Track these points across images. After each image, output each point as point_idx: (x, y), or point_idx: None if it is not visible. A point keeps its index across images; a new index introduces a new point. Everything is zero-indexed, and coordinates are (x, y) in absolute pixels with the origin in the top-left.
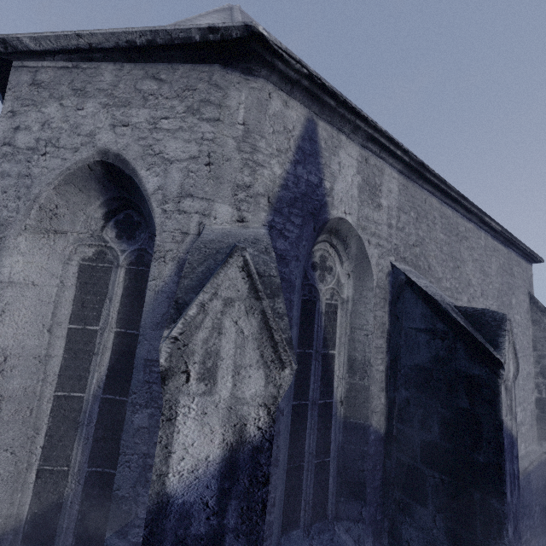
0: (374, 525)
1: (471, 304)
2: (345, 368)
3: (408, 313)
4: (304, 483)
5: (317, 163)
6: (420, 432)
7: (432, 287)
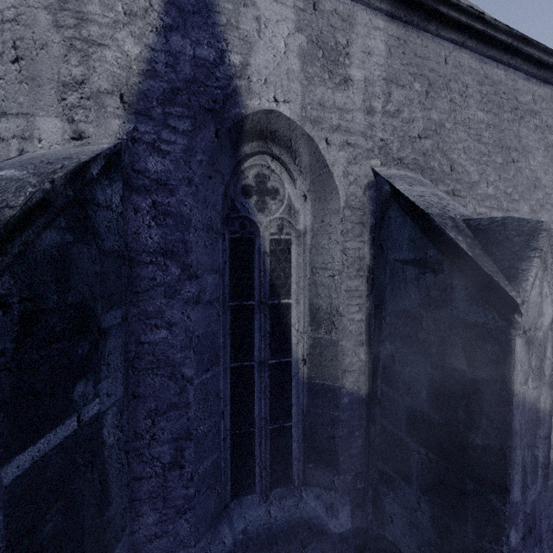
0: (354, 494)
1: (537, 215)
2: (306, 319)
3: (393, 240)
4: (256, 449)
5: (211, 24)
6: (405, 398)
7: (435, 196)
